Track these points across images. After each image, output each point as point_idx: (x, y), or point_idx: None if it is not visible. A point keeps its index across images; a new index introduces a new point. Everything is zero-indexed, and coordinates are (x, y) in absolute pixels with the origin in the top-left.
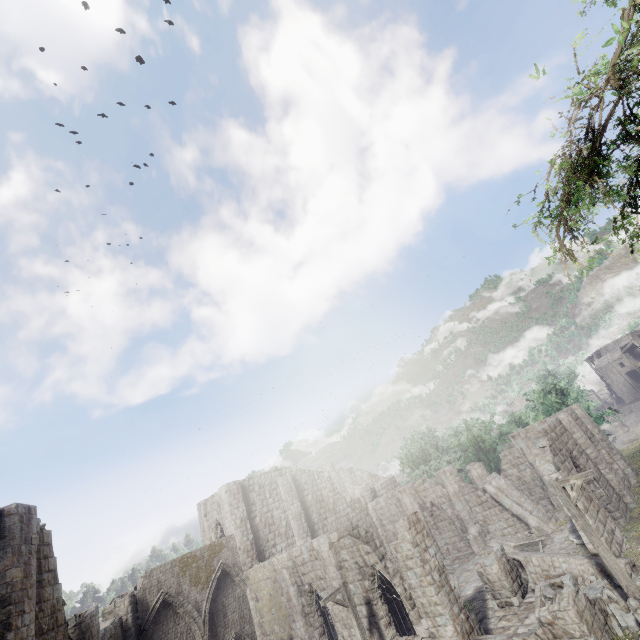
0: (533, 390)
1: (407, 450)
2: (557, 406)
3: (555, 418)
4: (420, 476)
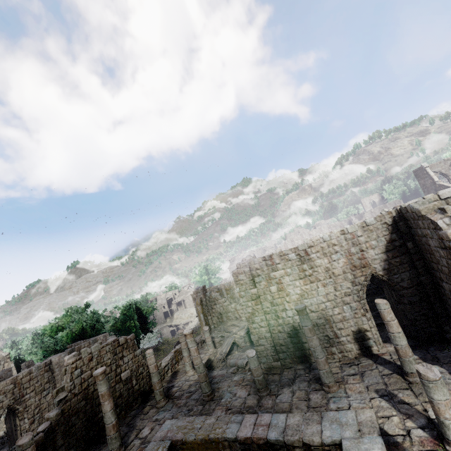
0: (117, 307)
1: (51, 325)
2: (128, 319)
3: (43, 363)
4: (44, 349)
